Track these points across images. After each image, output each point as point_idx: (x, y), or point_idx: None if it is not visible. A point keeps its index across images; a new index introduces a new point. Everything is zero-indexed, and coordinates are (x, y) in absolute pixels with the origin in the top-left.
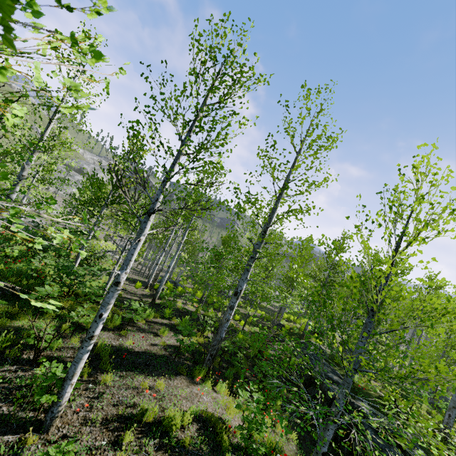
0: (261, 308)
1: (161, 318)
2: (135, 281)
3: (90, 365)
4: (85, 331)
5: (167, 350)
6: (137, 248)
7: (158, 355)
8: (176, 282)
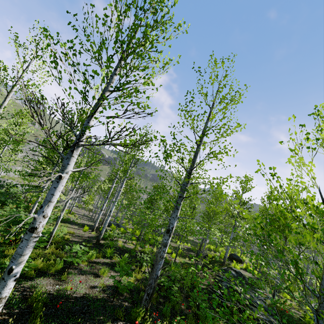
0: (187, 240)
1: (103, 257)
2: (84, 225)
3: (18, 322)
4: (23, 280)
5: (105, 292)
6: (59, 187)
7: (96, 299)
8: (119, 224)
